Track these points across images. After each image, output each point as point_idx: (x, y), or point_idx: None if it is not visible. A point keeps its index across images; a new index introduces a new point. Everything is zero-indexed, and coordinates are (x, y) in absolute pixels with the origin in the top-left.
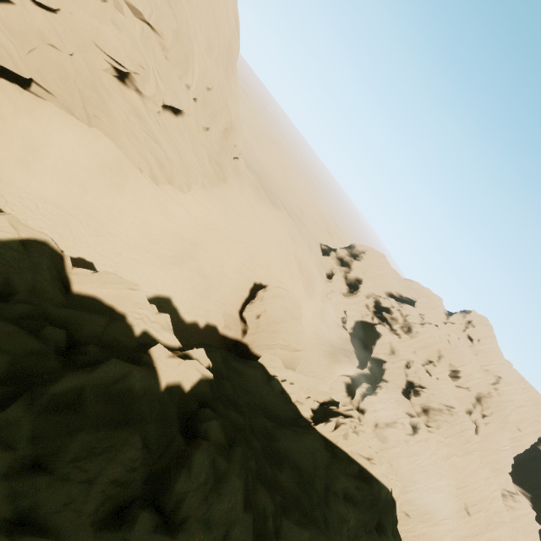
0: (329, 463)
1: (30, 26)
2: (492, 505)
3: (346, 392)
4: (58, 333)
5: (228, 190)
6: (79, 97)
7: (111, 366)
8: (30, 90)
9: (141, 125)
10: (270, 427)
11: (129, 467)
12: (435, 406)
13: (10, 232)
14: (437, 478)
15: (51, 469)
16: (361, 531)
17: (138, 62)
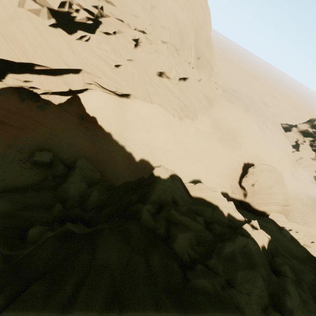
0: None
1: (127, 71)
2: None
3: None
4: (201, 219)
5: (216, 110)
6: (146, 92)
7: (240, 239)
8: (130, 97)
9: (171, 93)
10: (295, 263)
11: (261, 289)
12: None
13: (166, 174)
14: None
15: (234, 286)
16: None
17: (167, 64)
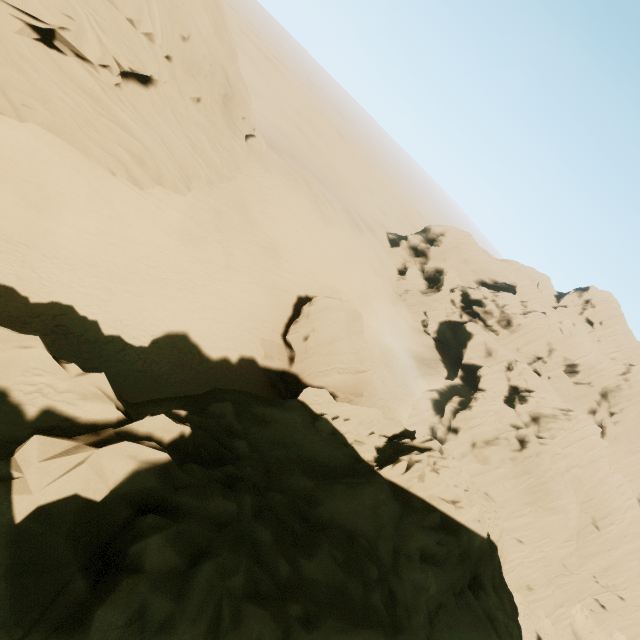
0: (399, 517)
1: None
2: (626, 516)
3: (433, 410)
4: None
5: (246, 182)
6: None
7: None
8: None
9: (97, 108)
10: (309, 487)
11: None
12: (548, 412)
13: None
14: (554, 497)
15: None
16: (447, 595)
17: (59, 9)
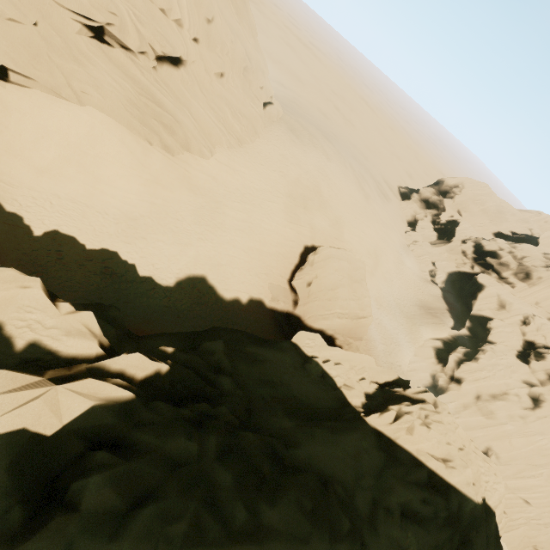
0: (381, 468)
1: None
2: None
3: (435, 359)
4: None
5: (263, 144)
6: (59, 74)
7: None
8: (11, 80)
9: (137, 89)
10: (289, 427)
11: None
12: None
13: None
14: None
15: None
16: None
17: (106, 8)
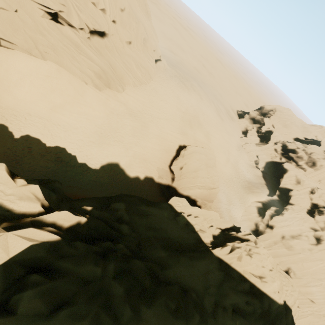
0: (221, 282)
1: None
2: None
3: (257, 213)
4: None
5: (154, 84)
6: (31, 41)
7: None
8: (1, 45)
9: (78, 51)
10: (164, 256)
11: None
12: None
13: None
14: None
15: None
16: None
17: (59, 1)
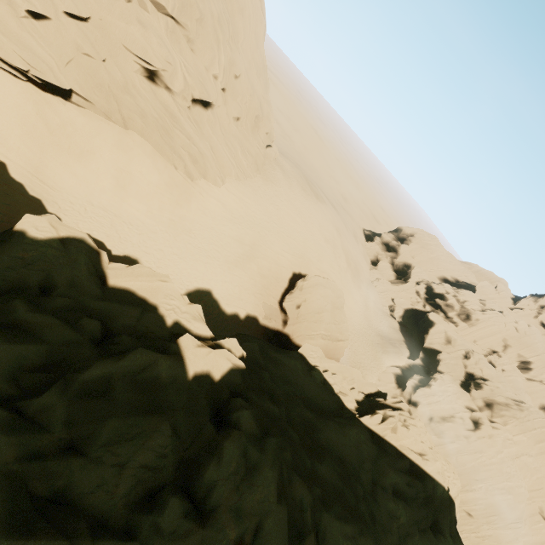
0: (376, 457)
1: (65, 39)
2: None
3: (395, 384)
4: (94, 324)
5: (262, 180)
6: (114, 102)
7: (137, 355)
8: (72, 100)
9: (173, 122)
10: (310, 417)
11: (159, 453)
12: (501, 400)
13: (50, 232)
14: (504, 478)
15: (85, 452)
16: (413, 529)
17: (165, 58)
